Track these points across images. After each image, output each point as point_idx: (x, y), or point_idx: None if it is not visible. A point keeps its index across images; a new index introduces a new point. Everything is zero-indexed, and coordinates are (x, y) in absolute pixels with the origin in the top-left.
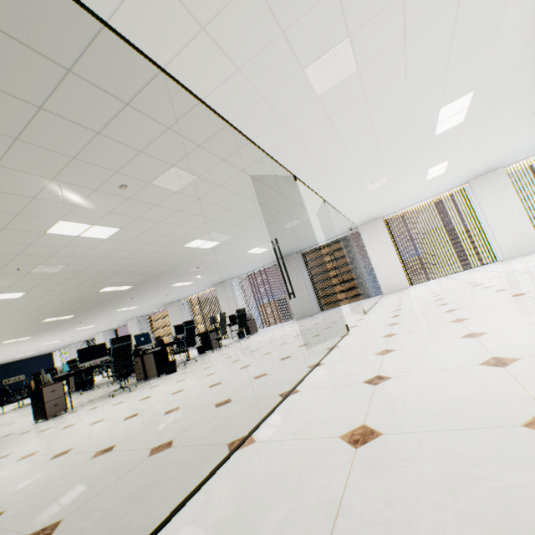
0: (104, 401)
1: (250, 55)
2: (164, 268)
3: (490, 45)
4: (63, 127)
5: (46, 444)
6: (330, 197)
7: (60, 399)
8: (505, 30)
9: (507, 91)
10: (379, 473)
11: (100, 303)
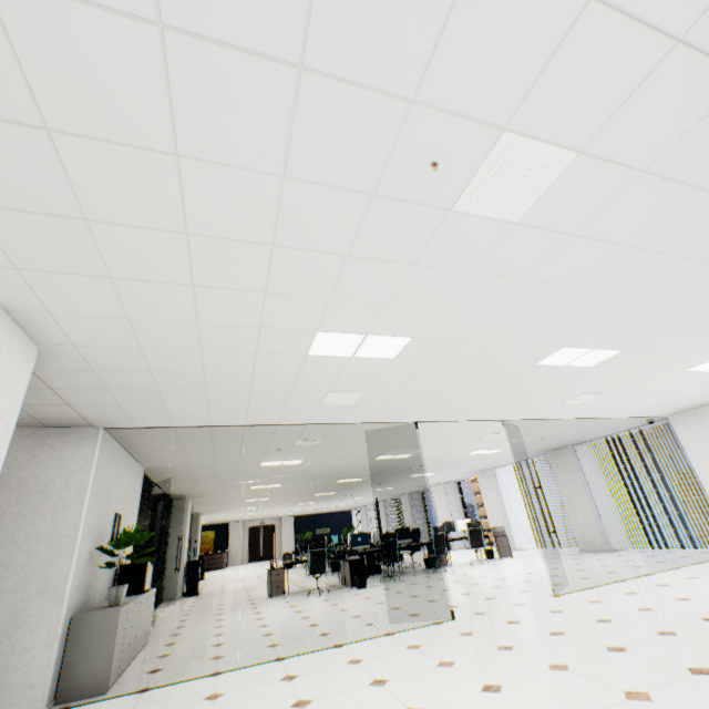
0: (300, 597)
1: (280, 411)
2: (378, 469)
3: (497, 343)
4: (226, 443)
5: (233, 622)
6: (512, 417)
7: (281, 582)
8: (495, 337)
9: (651, 324)
10: (183, 708)
11: (348, 486)
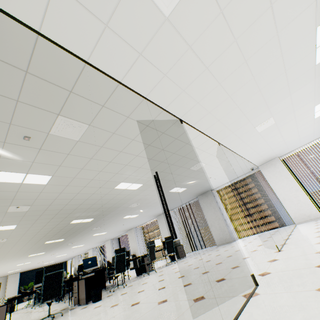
0: None
1: None
2: (109, 205)
3: None
4: None
5: None
6: (224, 140)
7: None
8: None
9: None
10: None
11: (77, 230)
